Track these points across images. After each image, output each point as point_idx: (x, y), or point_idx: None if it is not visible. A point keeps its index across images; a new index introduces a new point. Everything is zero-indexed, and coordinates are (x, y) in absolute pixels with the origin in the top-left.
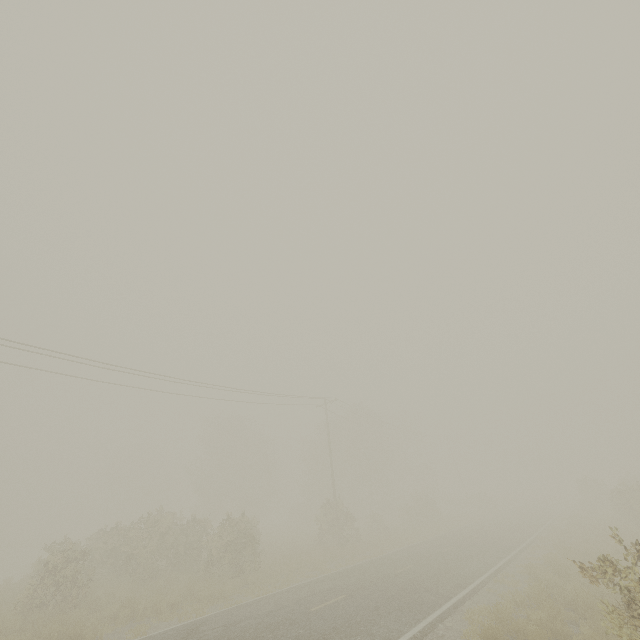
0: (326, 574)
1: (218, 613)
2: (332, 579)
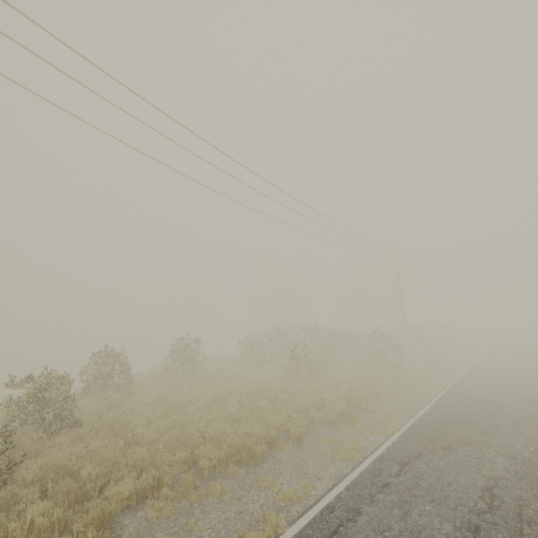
0: (465, 371)
1: (453, 388)
2: (486, 375)
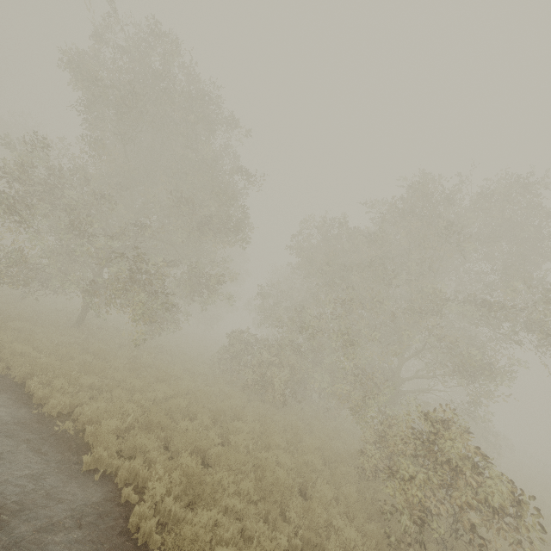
0: None
1: None
2: None
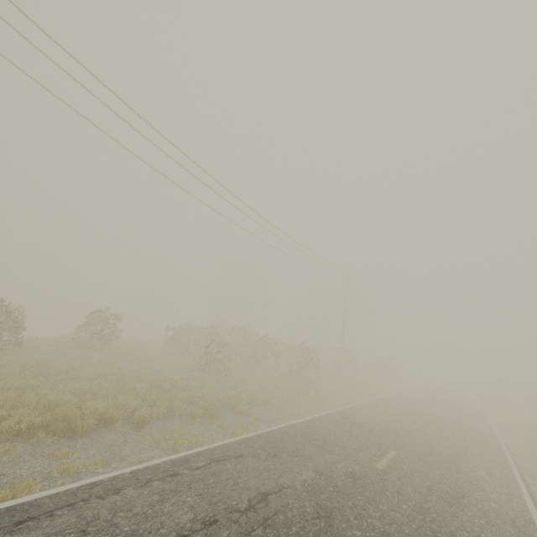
0: (371, 399)
1: (343, 410)
2: (386, 405)
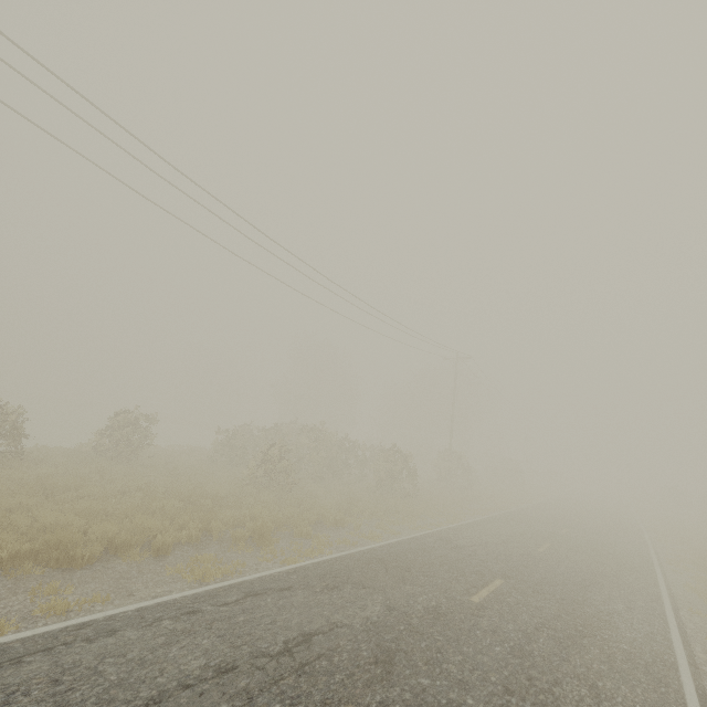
0: (486, 516)
1: (443, 531)
2: (504, 524)
